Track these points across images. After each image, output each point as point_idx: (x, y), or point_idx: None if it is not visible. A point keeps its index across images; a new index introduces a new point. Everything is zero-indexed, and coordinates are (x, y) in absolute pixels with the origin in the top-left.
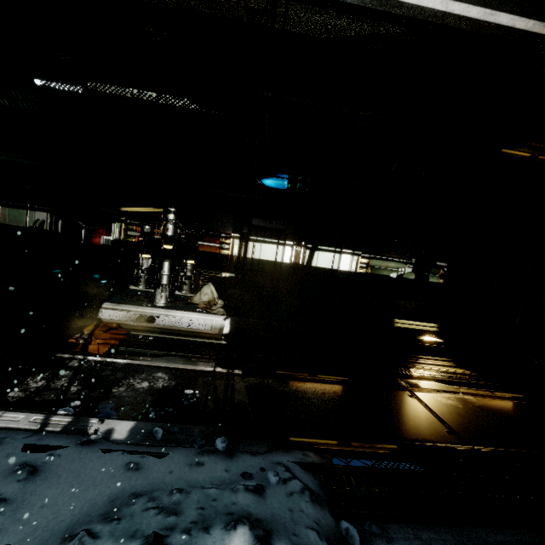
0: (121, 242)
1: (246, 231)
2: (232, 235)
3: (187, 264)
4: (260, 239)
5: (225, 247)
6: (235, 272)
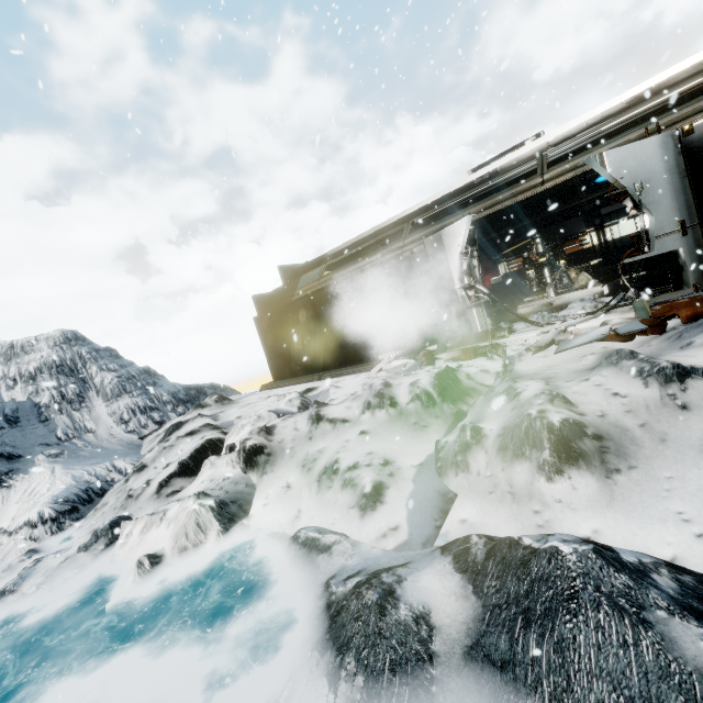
0: (507, 274)
1: (598, 222)
2: (587, 231)
3: (560, 264)
4: (614, 222)
5: (584, 243)
6: (601, 257)
